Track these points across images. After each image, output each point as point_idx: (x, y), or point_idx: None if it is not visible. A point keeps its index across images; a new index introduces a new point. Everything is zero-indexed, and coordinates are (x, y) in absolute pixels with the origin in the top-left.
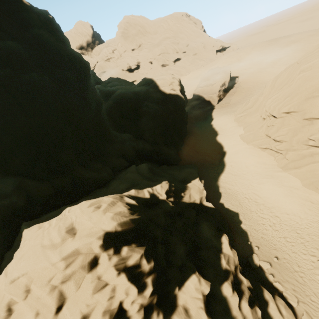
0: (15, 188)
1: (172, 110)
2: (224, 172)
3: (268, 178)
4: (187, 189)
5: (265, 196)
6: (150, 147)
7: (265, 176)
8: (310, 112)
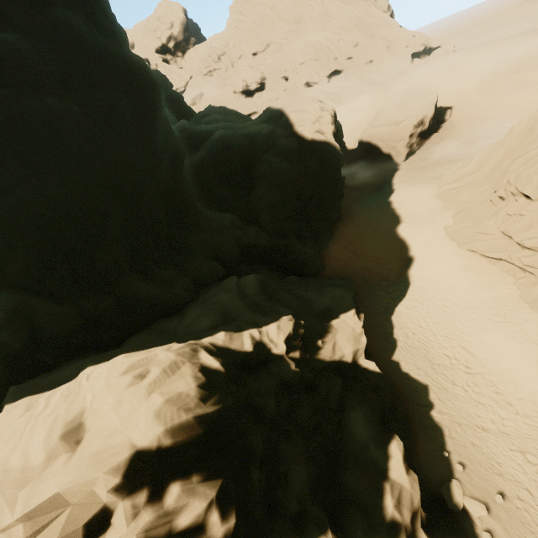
0: (9, 315)
1: (314, 172)
2: (405, 298)
3: (497, 321)
4: (329, 331)
5: (488, 358)
6: (269, 240)
7: (491, 316)
8: None
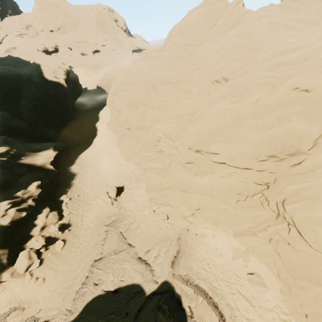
0: None
1: (52, 95)
2: (88, 149)
3: (107, 151)
4: (32, 155)
5: (101, 163)
6: (25, 125)
7: (107, 150)
8: (116, 105)
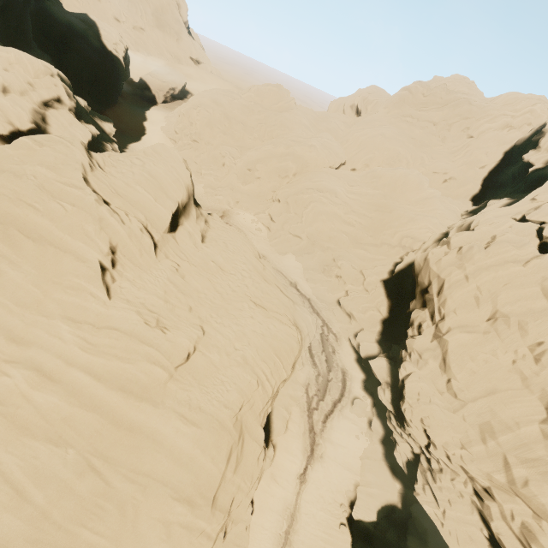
0: None
1: (108, 68)
2: (137, 143)
3: None
4: (100, 120)
5: None
6: (72, 84)
7: None
8: (191, 117)
